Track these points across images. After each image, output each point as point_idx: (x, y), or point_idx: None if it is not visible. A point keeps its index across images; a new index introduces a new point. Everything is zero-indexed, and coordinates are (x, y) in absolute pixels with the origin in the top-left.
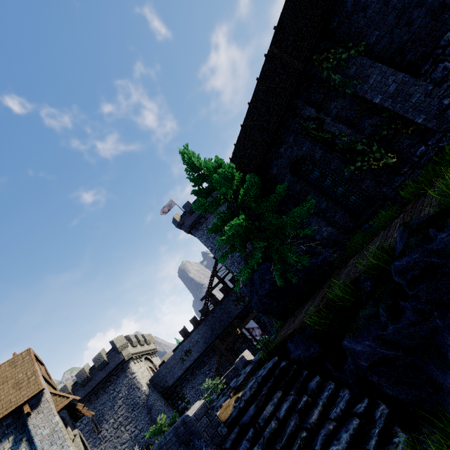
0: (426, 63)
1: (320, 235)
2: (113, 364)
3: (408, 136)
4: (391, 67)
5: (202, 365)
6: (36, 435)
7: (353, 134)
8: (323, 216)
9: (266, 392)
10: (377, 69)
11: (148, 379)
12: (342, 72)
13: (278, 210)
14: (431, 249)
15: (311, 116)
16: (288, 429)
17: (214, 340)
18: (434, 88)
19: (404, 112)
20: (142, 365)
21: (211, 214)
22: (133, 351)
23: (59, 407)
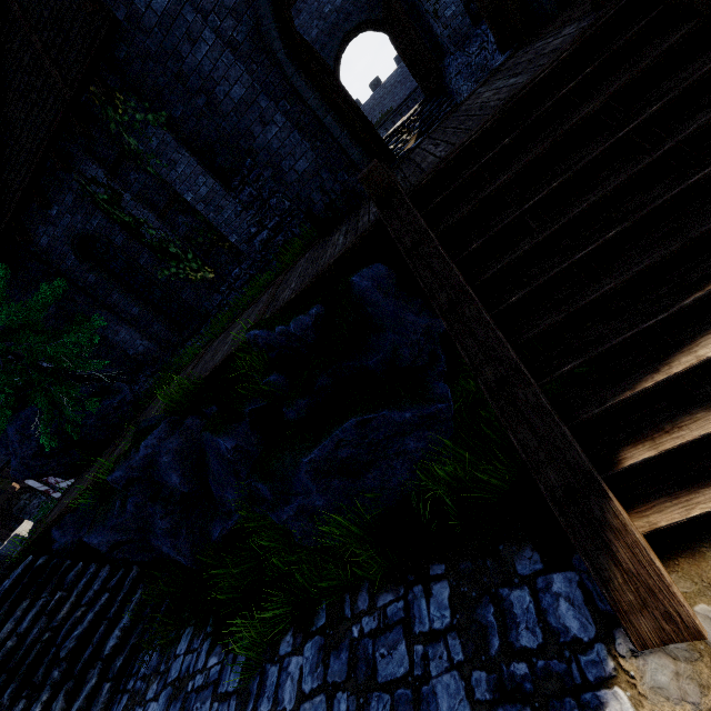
0: (236, 178)
1: (136, 350)
2: None
3: (225, 251)
4: (202, 162)
5: None
6: None
7: (164, 229)
8: (137, 325)
9: (6, 610)
10: (185, 159)
11: None
12: (141, 138)
13: (60, 306)
14: (132, 466)
15: (100, 180)
16: (29, 639)
17: None
18: (244, 211)
19: (218, 225)
20: None
21: None
22: None
23: None
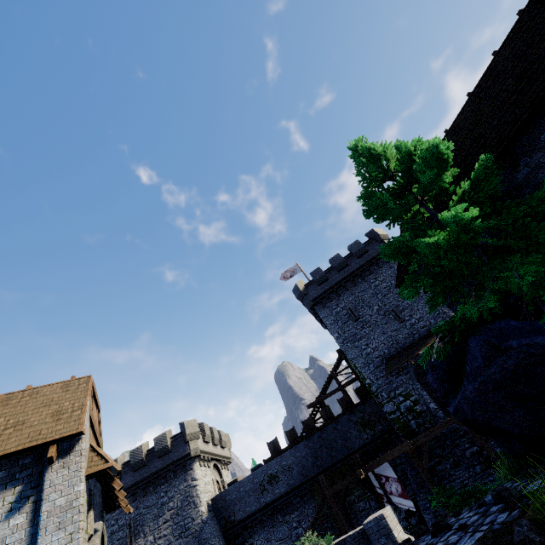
0: None
1: None
2: (175, 455)
3: None
4: None
5: (290, 509)
6: (47, 500)
7: None
8: None
9: None
10: None
11: (210, 496)
12: None
13: None
14: None
15: None
16: None
17: (316, 476)
18: None
19: None
20: (208, 473)
21: (347, 290)
22: (203, 447)
23: (91, 470)
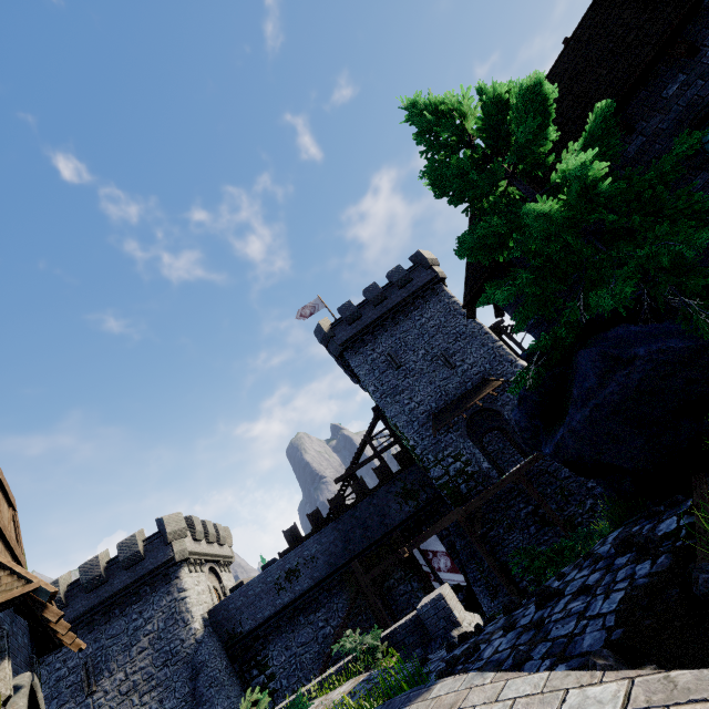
0: None
1: None
2: (151, 563)
3: None
4: None
5: (314, 607)
6: None
7: None
8: None
9: None
10: None
11: (206, 609)
12: None
13: None
14: None
15: None
16: None
17: (347, 563)
18: None
19: None
20: (202, 580)
21: (386, 331)
22: (193, 548)
23: None
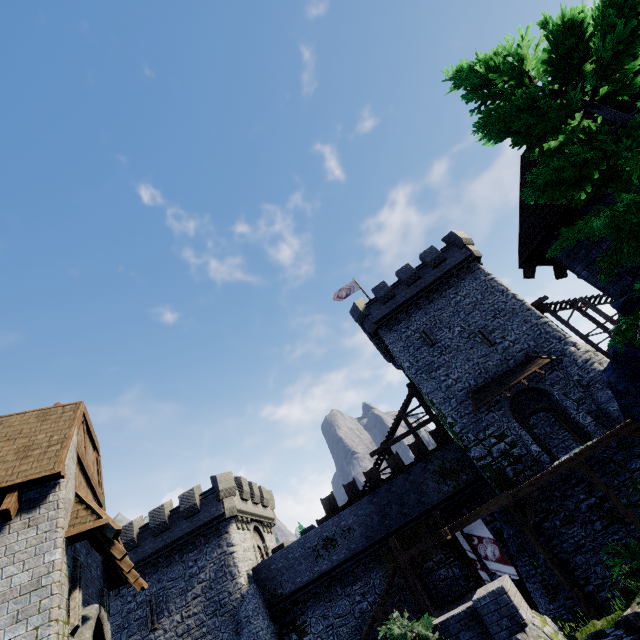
0: None
1: None
2: (206, 516)
3: None
4: None
5: (351, 579)
6: None
7: None
8: None
9: None
10: None
11: (250, 565)
12: None
13: None
14: None
15: None
16: None
17: (383, 538)
18: None
19: None
20: (247, 538)
21: (420, 309)
22: (241, 506)
23: (73, 530)
